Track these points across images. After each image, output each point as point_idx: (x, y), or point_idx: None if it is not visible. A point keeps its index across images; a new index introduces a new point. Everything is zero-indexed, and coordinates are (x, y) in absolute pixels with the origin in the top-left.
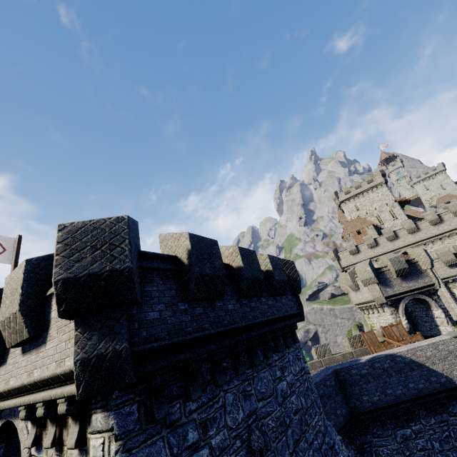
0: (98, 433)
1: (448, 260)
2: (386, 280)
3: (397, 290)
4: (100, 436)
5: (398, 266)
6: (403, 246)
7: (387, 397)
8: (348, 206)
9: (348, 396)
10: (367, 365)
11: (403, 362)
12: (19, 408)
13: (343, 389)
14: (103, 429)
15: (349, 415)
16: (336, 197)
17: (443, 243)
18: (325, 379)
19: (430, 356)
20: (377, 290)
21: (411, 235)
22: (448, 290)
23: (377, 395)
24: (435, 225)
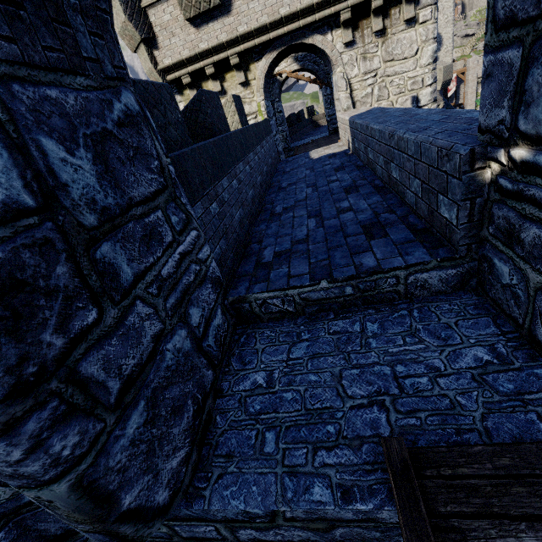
0: (428, 7)
1: None
2: None
3: None
4: (430, 8)
5: None
6: None
7: None
8: None
9: None
10: None
11: None
12: (342, 12)
13: None
14: (431, 4)
15: None
16: None
17: None
18: None
19: None
20: None
21: None
22: None
23: None
24: None
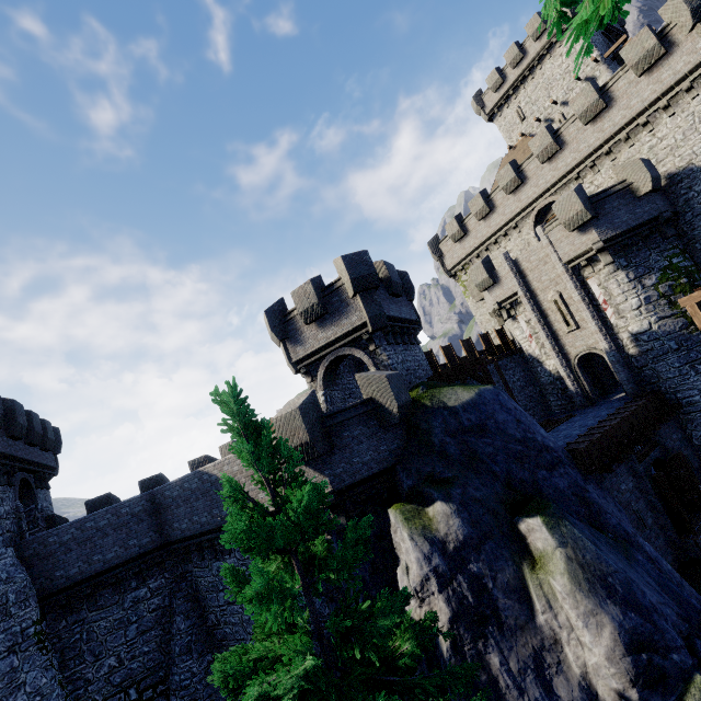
0: None
1: (570, 217)
2: (297, 332)
3: (310, 348)
4: None
5: (302, 305)
6: (535, 198)
7: (194, 525)
8: (505, 116)
9: (163, 522)
10: (178, 486)
11: (210, 481)
12: None
13: (159, 514)
14: None
15: (157, 544)
16: (478, 106)
17: (616, 163)
18: (120, 507)
19: (237, 473)
20: (284, 353)
21: (549, 166)
22: (576, 287)
23: (186, 522)
24: (595, 120)
